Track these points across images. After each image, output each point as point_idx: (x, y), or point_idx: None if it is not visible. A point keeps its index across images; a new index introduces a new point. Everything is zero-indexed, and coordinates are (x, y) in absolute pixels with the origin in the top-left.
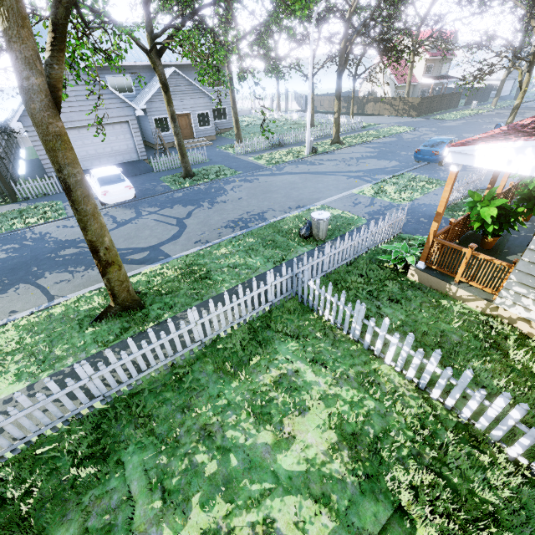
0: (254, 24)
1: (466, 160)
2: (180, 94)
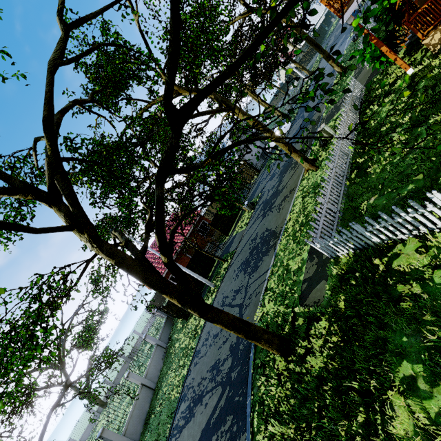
0: None
1: None
2: None
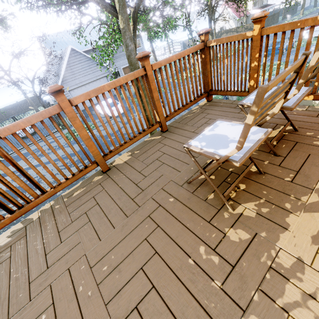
0: (159, 5)
1: (316, 34)
2: (122, 56)
